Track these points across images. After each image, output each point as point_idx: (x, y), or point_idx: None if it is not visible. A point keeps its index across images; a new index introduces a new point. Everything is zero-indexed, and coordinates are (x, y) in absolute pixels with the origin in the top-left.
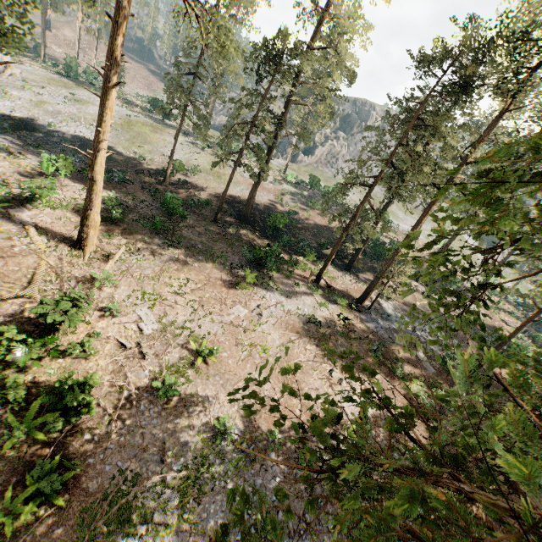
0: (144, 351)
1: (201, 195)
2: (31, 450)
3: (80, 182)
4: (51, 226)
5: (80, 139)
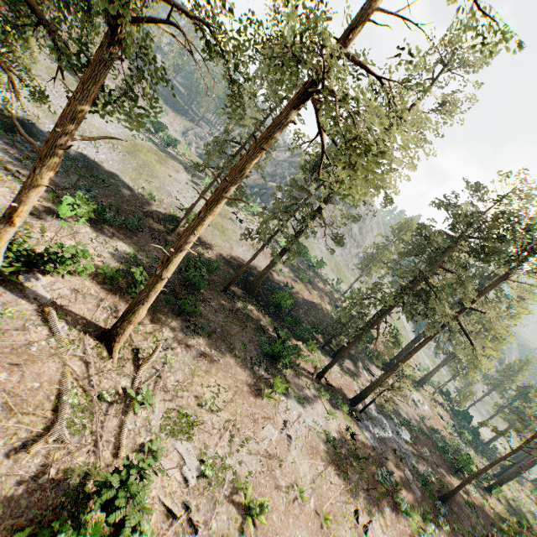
0: (194, 519)
1: (209, 254)
2: None
3: (91, 225)
4: (70, 304)
5: (84, 158)
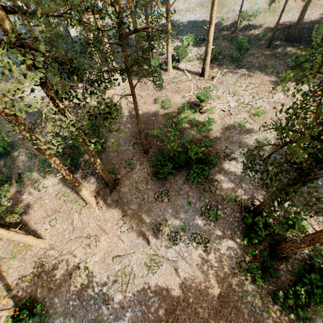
0: (231, 113)
1: (259, 31)
2: (200, 137)
3: (196, 46)
4: (191, 69)
5: (191, 22)
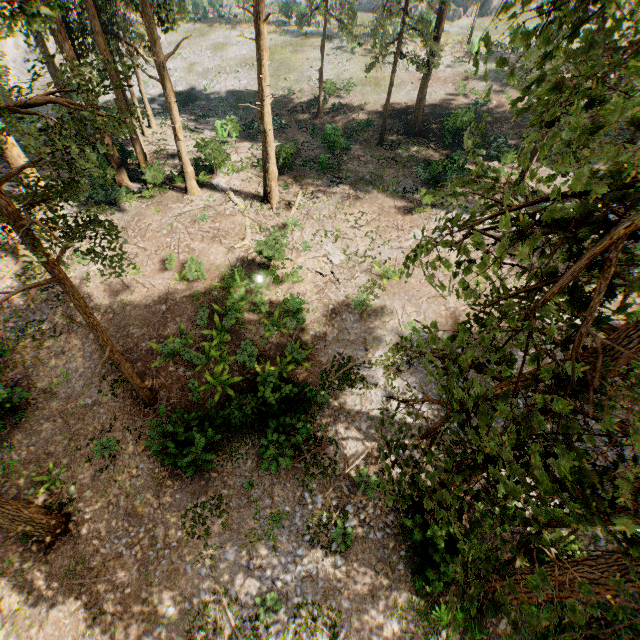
0: (337, 277)
1: (359, 116)
2: (282, 339)
3: (247, 141)
4: (241, 188)
5: (232, 93)
